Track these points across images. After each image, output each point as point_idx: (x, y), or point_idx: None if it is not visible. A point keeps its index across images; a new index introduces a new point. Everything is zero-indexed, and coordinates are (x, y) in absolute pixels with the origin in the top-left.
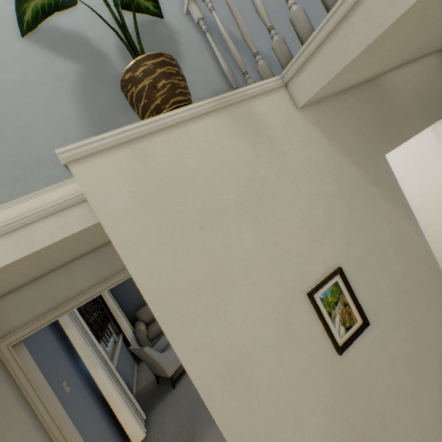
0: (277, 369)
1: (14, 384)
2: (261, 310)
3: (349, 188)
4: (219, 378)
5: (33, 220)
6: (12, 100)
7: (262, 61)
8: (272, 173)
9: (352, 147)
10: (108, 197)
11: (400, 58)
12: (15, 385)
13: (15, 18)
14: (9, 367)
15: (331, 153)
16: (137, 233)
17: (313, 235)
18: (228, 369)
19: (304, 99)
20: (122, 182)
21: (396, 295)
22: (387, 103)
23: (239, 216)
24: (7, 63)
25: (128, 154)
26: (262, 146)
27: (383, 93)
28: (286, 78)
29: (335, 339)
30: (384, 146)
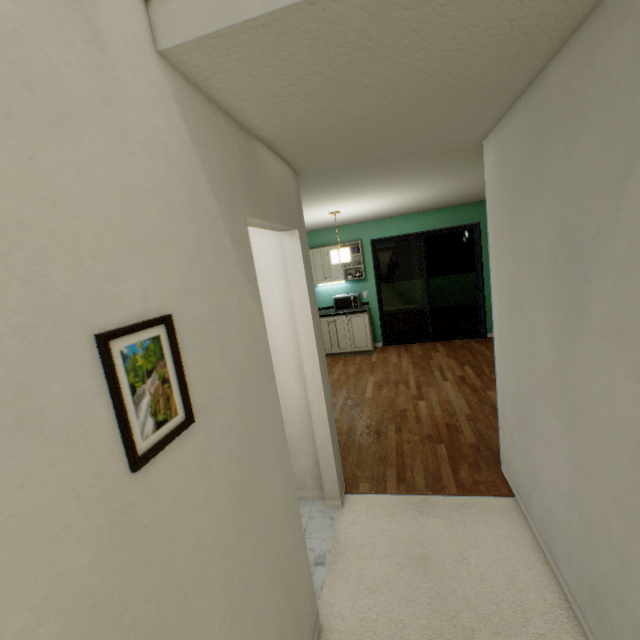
0: None
1: None
2: None
3: (204, 219)
4: None
5: None
6: None
7: None
8: (83, 81)
9: (217, 175)
10: None
11: (276, 125)
12: None
13: None
14: None
15: (191, 156)
16: None
17: (136, 241)
18: None
19: (174, 40)
20: None
21: (233, 390)
22: (256, 168)
23: None
24: None
25: None
26: (75, 21)
27: (254, 156)
28: None
29: (135, 441)
30: (247, 206)
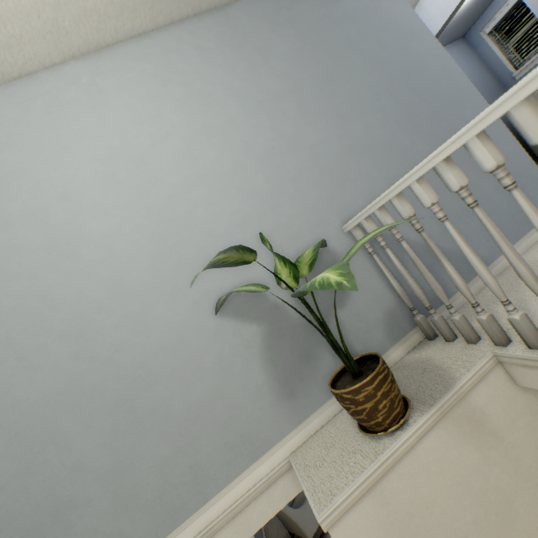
0: None
1: None
2: None
3: None
4: None
5: (248, 502)
6: (215, 380)
7: (456, 314)
8: (504, 475)
9: None
10: None
11: None
12: None
13: (207, 296)
14: None
15: None
16: None
17: None
18: None
19: (529, 384)
20: (371, 533)
21: None
22: None
23: None
24: (207, 344)
25: (370, 499)
26: (488, 444)
27: None
28: (502, 359)
29: None
30: None
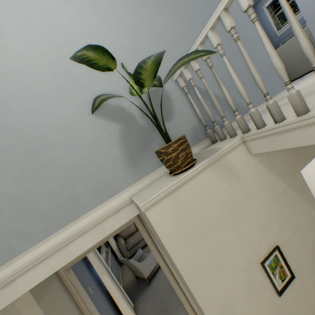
0: (247, 307)
1: (68, 292)
2: (237, 275)
3: (280, 196)
4: (219, 314)
5: (104, 219)
6: (89, 151)
7: (226, 121)
8: (239, 195)
9: (281, 170)
10: (162, 224)
11: None
12: (69, 293)
13: (87, 103)
14: (65, 283)
15: (270, 176)
16: (177, 241)
17: (262, 228)
18: (223, 309)
19: (256, 151)
20: (168, 215)
21: (309, 256)
22: None
23: (224, 224)
24: (86, 130)
25: (170, 199)
26: (233, 180)
27: None
28: (245, 139)
29: (276, 287)
30: (299, 165)
